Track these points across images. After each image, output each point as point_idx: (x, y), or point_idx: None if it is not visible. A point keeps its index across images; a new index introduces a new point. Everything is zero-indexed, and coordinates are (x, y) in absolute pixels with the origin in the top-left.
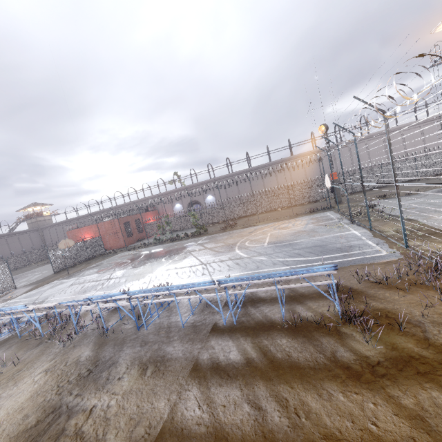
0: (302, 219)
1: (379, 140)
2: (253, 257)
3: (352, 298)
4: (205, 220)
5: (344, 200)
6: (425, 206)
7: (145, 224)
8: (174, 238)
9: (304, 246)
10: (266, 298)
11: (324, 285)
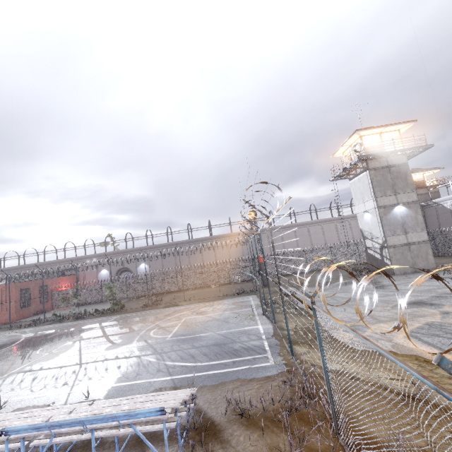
0: (225, 302)
1: (305, 229)
2: (143, 356)
3: (203, 444)
4: (131, 292)
5: (272, 283)
6: (328, 300)
7: (54, 291)
8: (79, 315)
9: (205, 344)
10: (107, 440)
11: (189, 415)
